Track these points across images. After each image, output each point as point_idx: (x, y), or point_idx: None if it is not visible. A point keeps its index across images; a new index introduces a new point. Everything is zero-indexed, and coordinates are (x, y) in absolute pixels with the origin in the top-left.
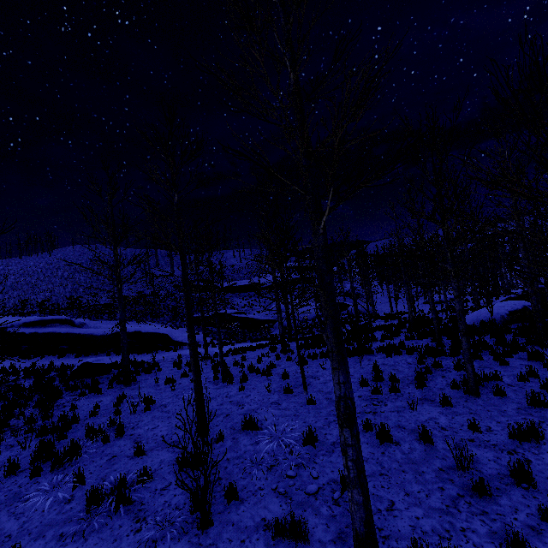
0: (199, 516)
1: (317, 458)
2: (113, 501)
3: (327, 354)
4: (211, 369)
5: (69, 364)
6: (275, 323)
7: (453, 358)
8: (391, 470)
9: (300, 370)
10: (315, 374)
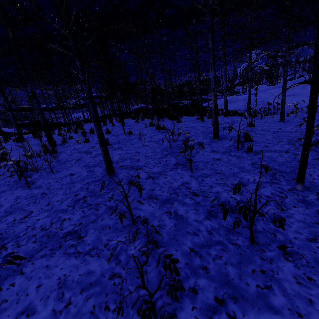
0: None
1: None
2: None
3: (67, 124)
4: None
5: None
6: None
7: None
8: None
9: None
10: None
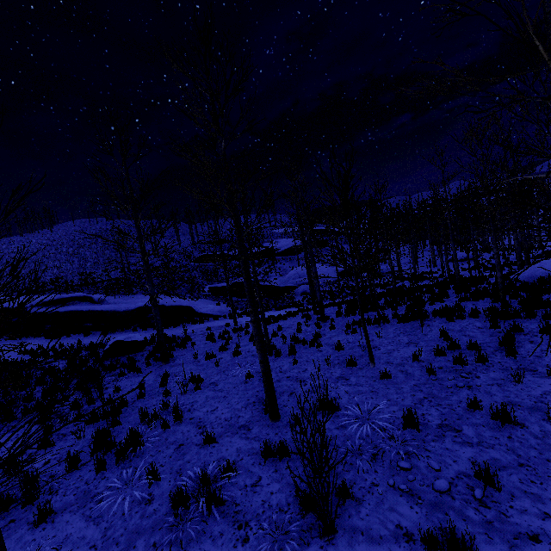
0: (314, 522)
1: (427, 445)
2: (203, 503)
3: (375, 320)
4: (248, 341)
5: (97, 342)
6: (295, 289)
7: (530, 320)
8: (532, 459)
9: (366, 341)
10: (372, 343)
